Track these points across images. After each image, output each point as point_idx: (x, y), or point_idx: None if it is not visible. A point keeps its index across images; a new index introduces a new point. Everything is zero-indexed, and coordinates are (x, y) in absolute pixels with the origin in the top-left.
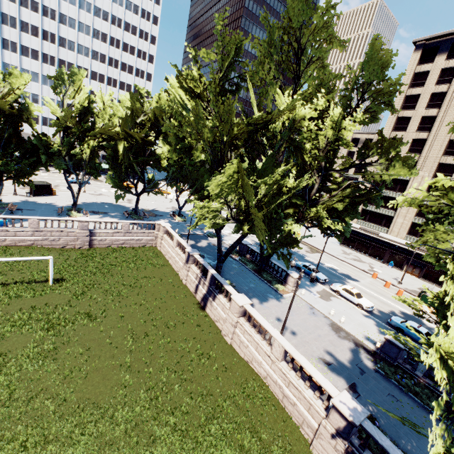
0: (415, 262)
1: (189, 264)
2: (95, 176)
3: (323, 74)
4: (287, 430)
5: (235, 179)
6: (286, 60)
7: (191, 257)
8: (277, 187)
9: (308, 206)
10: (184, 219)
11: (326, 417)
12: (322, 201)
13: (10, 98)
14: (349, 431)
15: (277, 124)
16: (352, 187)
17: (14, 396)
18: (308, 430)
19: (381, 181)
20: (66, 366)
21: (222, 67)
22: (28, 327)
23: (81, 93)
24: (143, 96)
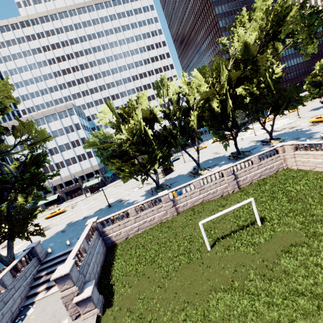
0: None
1: None
2: (200, 140)
3: None
4: None
5: None
6: None
7: None
8: None
9: None
10: (280, 140)
11: None
12: None
13: None
14: None
15: None
16: None
17: None
18: None
19: None
20: None
21: None
22: (321, 276)
23: (171, 88)
24: (225, 45)
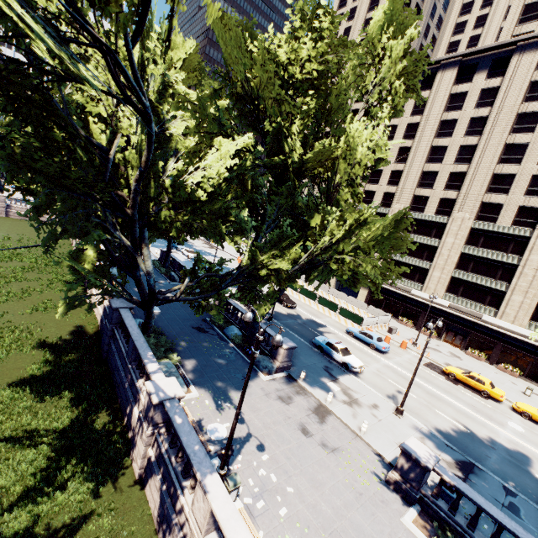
0: None
1: None
2: None
3: None
4: None
5: None
6: None
7: None
8: None
9: None
10: None
11: None
12: None
13: None
14: None
15: None
16: None
17: None
18: None
19: None
20: None
21: None
22: None
23: None
24: None
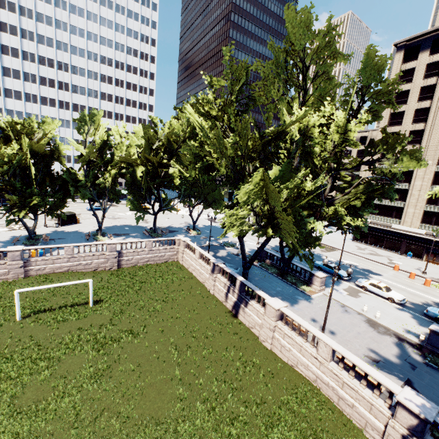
0: (434, 250)
1: (215, 274)
2: (116, 202)
3: (329, 84)
4: (351, 435)
5: (261, 188)
6: (291, 77)
7: (217, 267)
8: (298, 191)
9: (326, 206)
10: (199, 232)
11: (392, 416)
12: (336, 200)
13: (43, 141)
14: (422, 429)
15: (292, 133)
16: (365, 183)
17: (80, 416)
18: (373, 433)
19: (392, 174)
20: (121, 383)
21: (231, 90)
22: (80, 348)
23: (100, 129)
24: (157, 125)
